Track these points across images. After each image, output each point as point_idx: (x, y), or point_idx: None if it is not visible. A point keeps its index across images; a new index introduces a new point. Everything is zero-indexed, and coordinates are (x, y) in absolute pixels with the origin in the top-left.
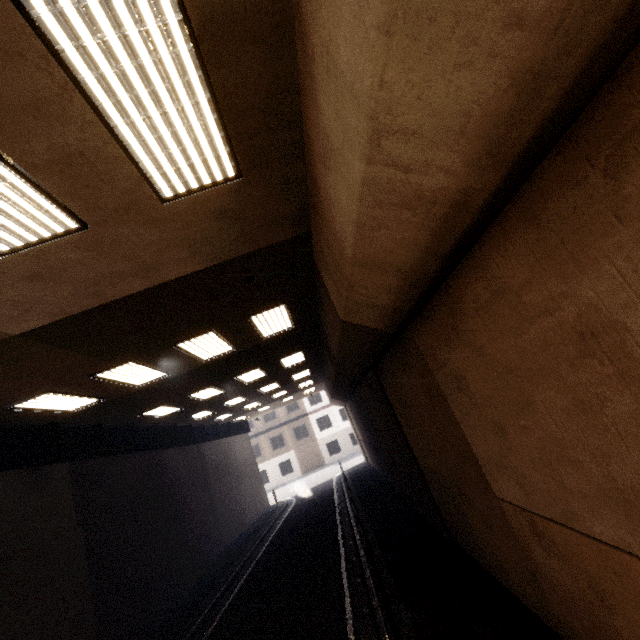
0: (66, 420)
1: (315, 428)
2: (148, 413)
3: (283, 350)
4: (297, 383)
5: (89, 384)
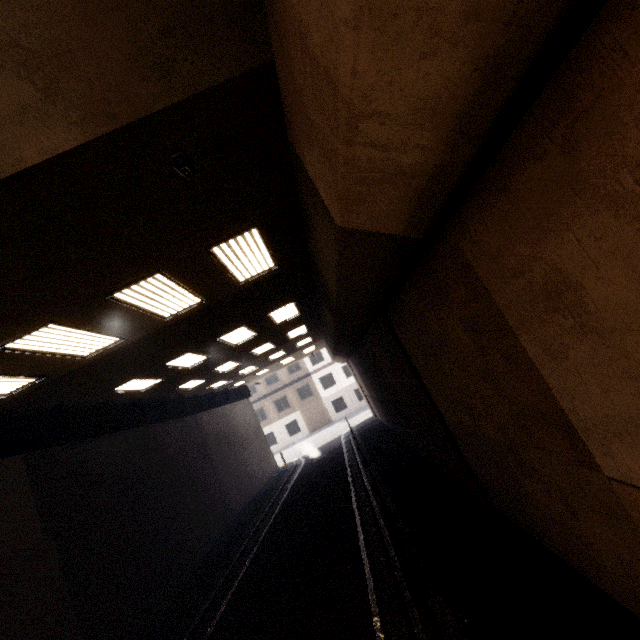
0: (7, 406)
1: (319, 387)
2: (120, 388)
3: (270, 301)
4: (294, 342)
5: (6, 359)
